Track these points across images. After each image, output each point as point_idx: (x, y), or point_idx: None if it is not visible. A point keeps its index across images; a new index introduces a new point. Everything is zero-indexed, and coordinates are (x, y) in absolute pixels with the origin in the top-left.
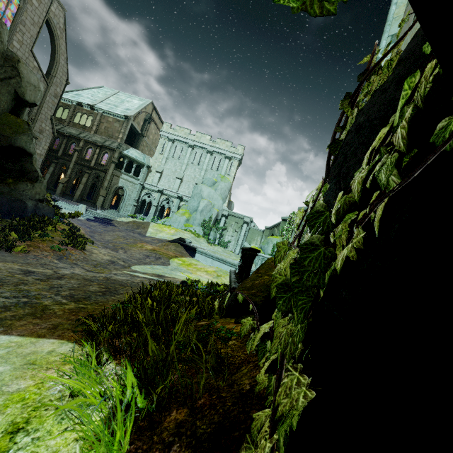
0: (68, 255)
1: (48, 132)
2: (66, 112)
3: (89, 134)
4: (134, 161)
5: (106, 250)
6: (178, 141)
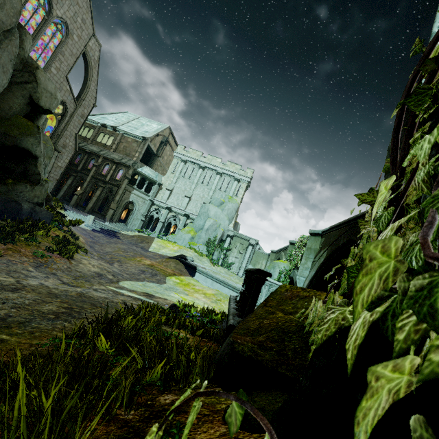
0: (50, 263)
1: (71, 147)
2: (92, 133)
3: (109, 151)
4: (146, 178)
5: (98, 262)
6: (189, 162)
